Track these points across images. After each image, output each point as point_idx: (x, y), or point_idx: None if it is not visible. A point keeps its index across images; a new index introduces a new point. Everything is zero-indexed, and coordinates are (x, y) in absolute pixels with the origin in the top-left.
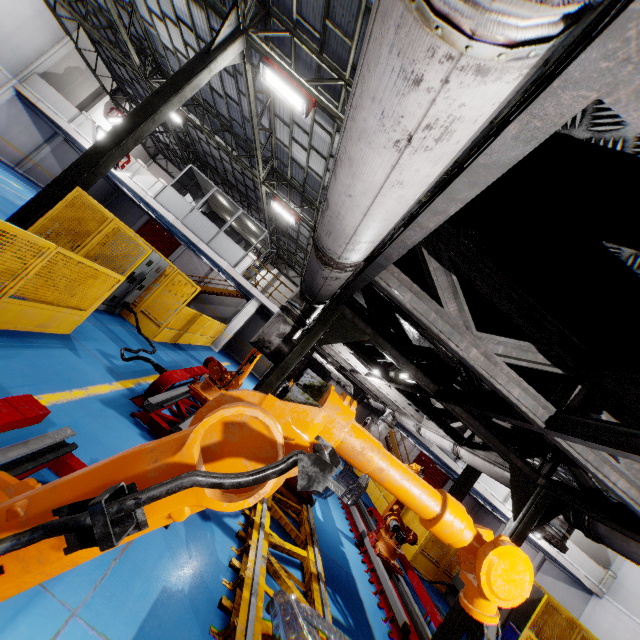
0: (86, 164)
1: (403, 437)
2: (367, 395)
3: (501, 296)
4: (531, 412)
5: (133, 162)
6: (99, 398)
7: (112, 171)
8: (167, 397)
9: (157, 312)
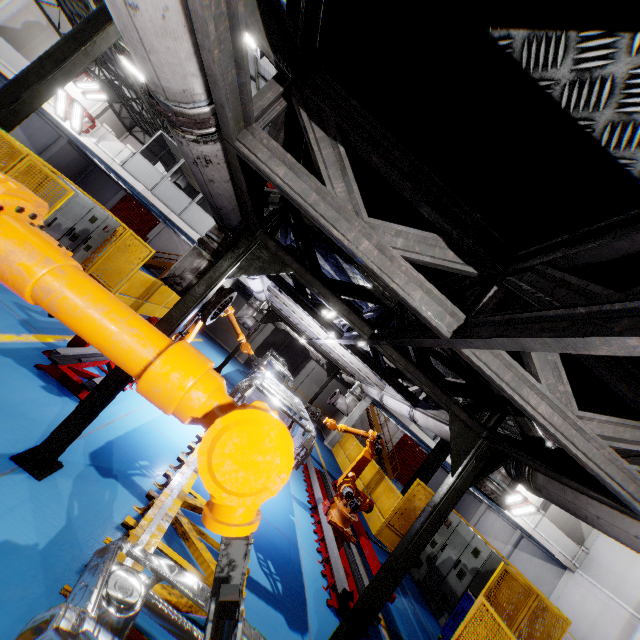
0: (7, 99)
1: (387, 419)
2: (340, 370)
3: (404, 177)
4: (434, 319)
5: (98, 127)
6: None
7: (76, 136)
8: (88, 352)
9: (108, 276)
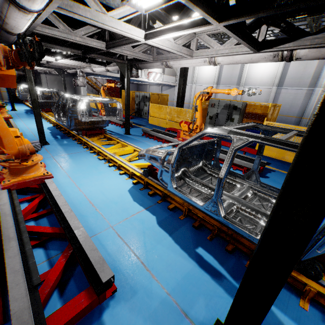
0: None
1: (96, 79)
2: (64, 70)
3: None
4: (101, 47)
5: None
6: None
7: None
8: None
9: None
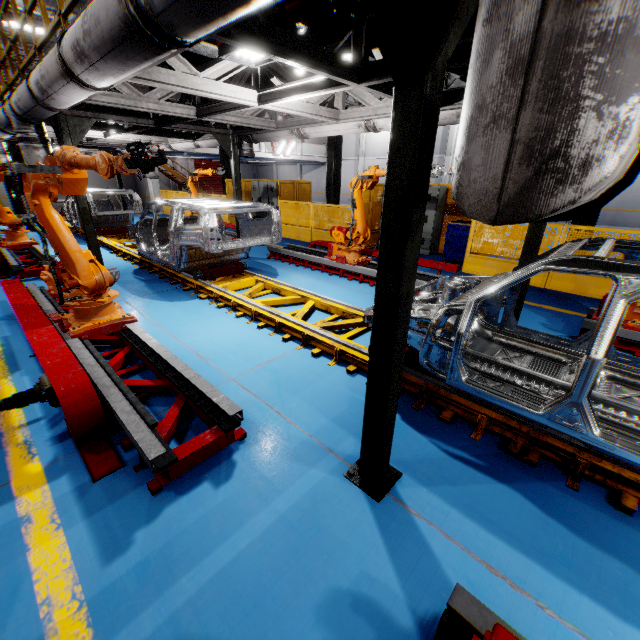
0: None
1: (173, 159)
2: (116, 149)
3: None
4: (189, 116)
5: None
6: None
7: None
8: (16, 260)
9: None
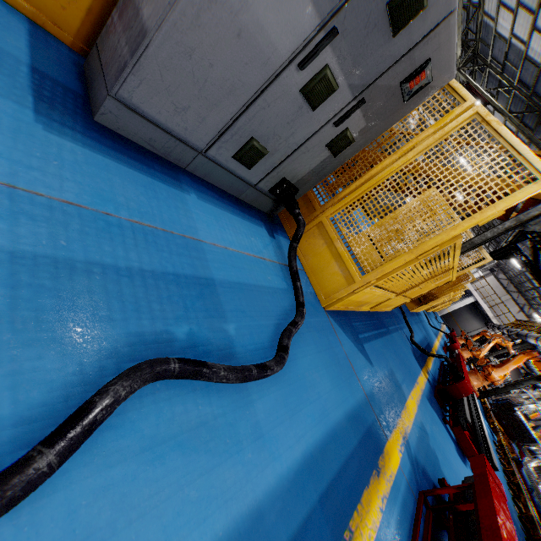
0: None
1: None
2: None
3: None
4: None
5: None
6: (443, 334)
7: None
8: None
9: None
